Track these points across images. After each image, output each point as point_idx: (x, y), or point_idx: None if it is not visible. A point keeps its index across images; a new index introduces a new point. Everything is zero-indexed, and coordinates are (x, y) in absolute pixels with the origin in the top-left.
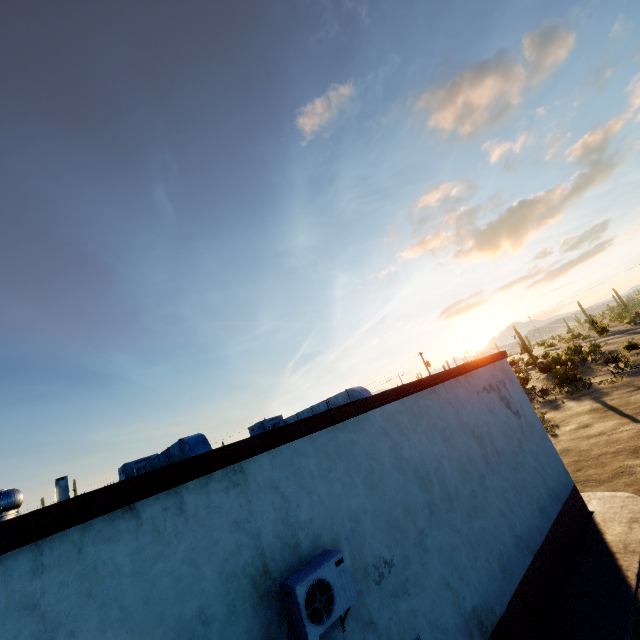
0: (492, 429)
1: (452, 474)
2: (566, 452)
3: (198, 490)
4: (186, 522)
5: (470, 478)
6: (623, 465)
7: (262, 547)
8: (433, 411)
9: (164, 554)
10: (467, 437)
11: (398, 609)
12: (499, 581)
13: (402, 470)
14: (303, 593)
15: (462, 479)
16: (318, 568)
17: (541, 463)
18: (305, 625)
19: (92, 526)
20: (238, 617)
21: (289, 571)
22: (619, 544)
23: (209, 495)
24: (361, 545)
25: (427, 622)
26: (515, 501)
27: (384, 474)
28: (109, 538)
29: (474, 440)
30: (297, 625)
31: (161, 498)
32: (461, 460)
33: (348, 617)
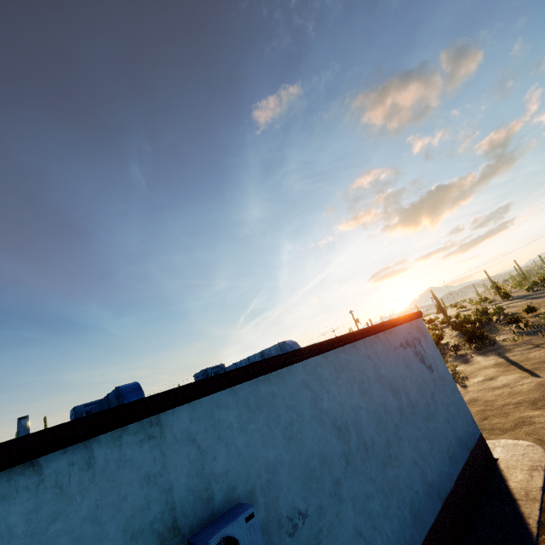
0: (407, 382)
1: (369, 424)
2: (474, 402)
3: (110, 443)
4: (93, 477)
5: (385, 428)
6: (524, 415)
7: (173, 501)
8: (353, 365)
9: (65, 512)
10: (384, 389)
11: None
12: (410, 528)
13: (321, 421)
14: None
15: (378, 429)
16: (227, 524)
17: (451, 413)
18: None
19: None
20: None
21: (200, 526)
22: (521, 491)
23: (121, 448)
24: (276, 496)
25: None
26: (427, 450)
27: (303, 425)
28: (4, 496)
29: (390, 392)
30: None
31: (68, 452)
32: (378, 411)
33: None
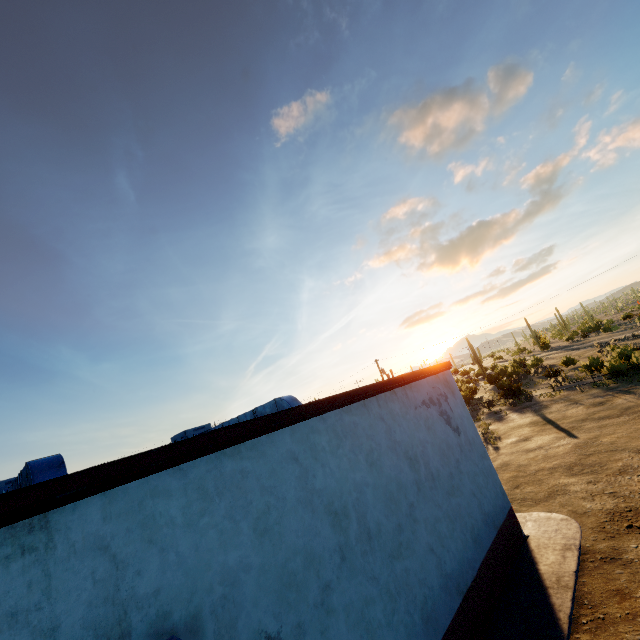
0: (428, 448)
1: (375, 505)
2: (506, 466)
3: None
4: None
5: (397, 509)
6: (559, 483)
7: None
8: (360, 429)
9: None
10: (398, 459)
11: None
12: (420, 637)
13: (311, 505)
14: None
15: (387, 511)
16: None
17: (478, 485)
18: None
19: None
20: None
21: None
22: (552, 576)
23: None
24: (234, 618)
25: None
26: (447, 532)
27: (284, 513)
28: None
29: (406, 462)
30: None
31: None
32: (388, 487)
33: None
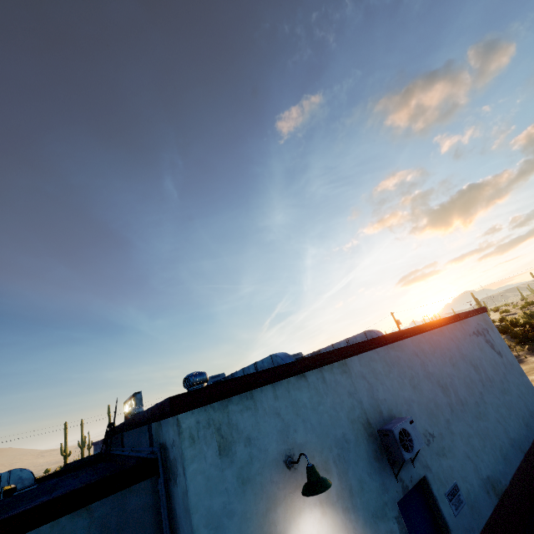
0: (483, 362)
1: (461, 388)
2: None
3: (329, 371)
4: (327, 387)
5: (473, 393)
6: None
7: (364, 409)
8: (442, 344)
9: (322, 402)
10: (467, 365)
11: (441, 463)
12: (502, 464)
13: (430, 380)
14: (397, 433)
15: (468, 392)
16: (401, 422)
17: (522, 392)
18: (401, 450)
19: (290, 381)
20: (360, 443)
21: (380, 425)
22: None
23: (334, 375)
24: (414, 420)
25: (460, 476)
26: (506, 414)
27: (420, 380)
28: (298, 388)
29: (472, 368)
30: (394, 452)
31: (314, 372)
32: (465, 380)
33: (414, 460)
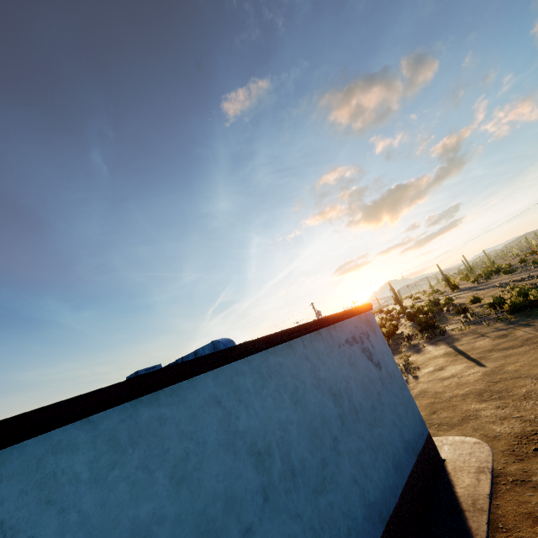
0: (351, 384)
1: (300, 442)
2: (424, 394)
3: None
4: None
5: (321, 444)
6: (471, 408)
7: None
8: (286, 369)
9: None
10: (323, 395)
11: None
12: None
13: (233, 448)
14: None
15: (311, 446)
16: None
17: (399, 415)
18: None
19: None
20: None
21: None
22: (468, 499)
23: None
24: None
25: None
26: (370, 462)
27: (205, 458)
28: None
29: (330, 398)
30: None
31: None
32: (313, 423)
33: None
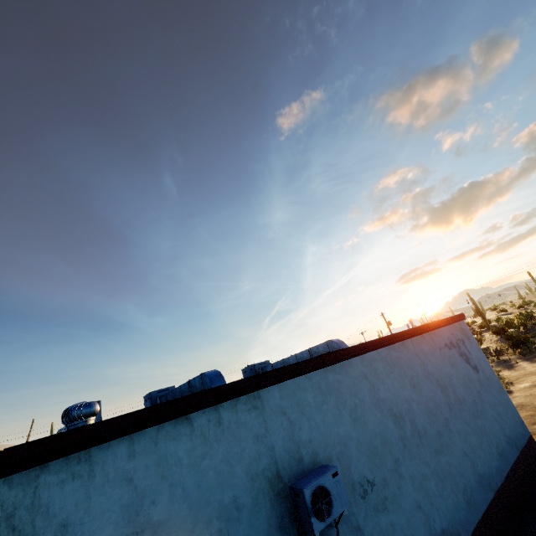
0: (454, 380)
1: (420, 415)
2: (521, 407)
3: (230, 409)
4: (223, 432)
5: (436, 420)
6: None
7: (275, 457)
8: (403, 361)
9: (209, 454)
10: (432, 385)
11: (380, 521)
12: (464, 511)
13: (379, 408)
14: (309, 495)
15: (429, 420)
16: (319, 477)
17: (499, 413)
18: (311, 519)
19: (163, 428)
20: (260, 508)
21: (295, 478)
22: None
23: (237, 413)
24: (349, 465)
25: (404, 535)
26: (476, 444)
27: (365, 410)
28: (174, 438)
29: (438, 388)
30: (304, 520)
31: (206, 412)
32: (428, 404)
33: (340, 521)
